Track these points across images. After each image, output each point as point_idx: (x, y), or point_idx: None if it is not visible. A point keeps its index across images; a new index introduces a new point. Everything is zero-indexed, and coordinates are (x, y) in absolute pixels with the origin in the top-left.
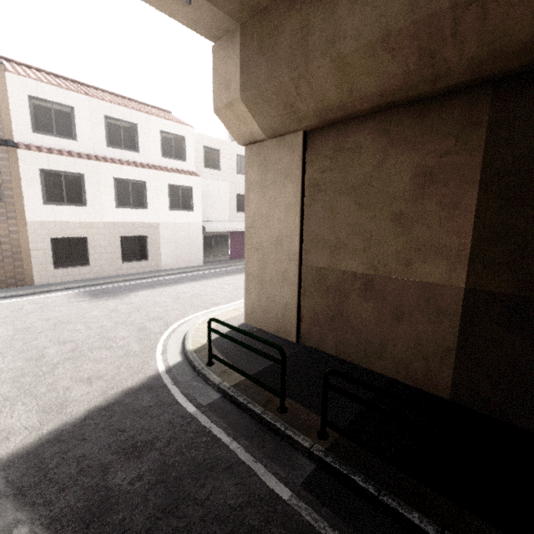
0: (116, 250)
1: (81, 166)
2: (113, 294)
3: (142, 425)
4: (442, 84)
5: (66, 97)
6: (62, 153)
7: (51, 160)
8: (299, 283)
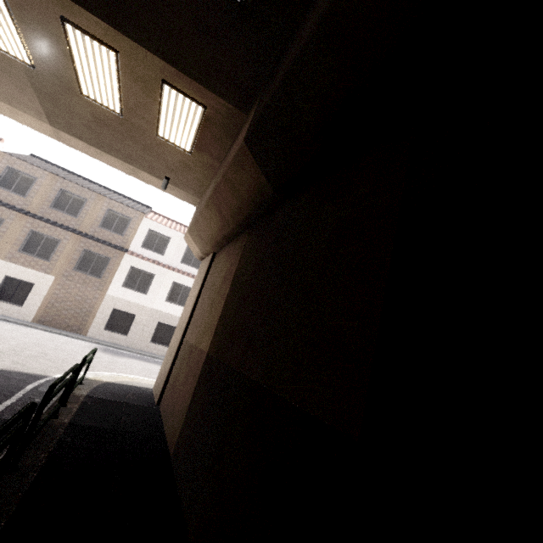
0: (150, 331)
1: (156, 270)
2: (117, 354)
3: None
4: (231, 227)
5: (169, 232)
6: (150, 260)
7: (140, 263)
8: (176, 352)
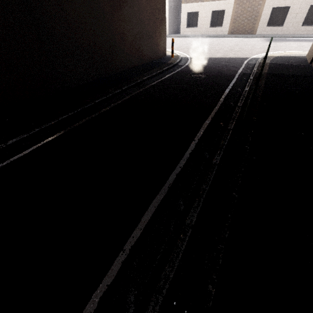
0: (302, 16)
1: None
2: (277, 41)
3: (233, 61)
4: None
5: None
6: None
7: None
8: None
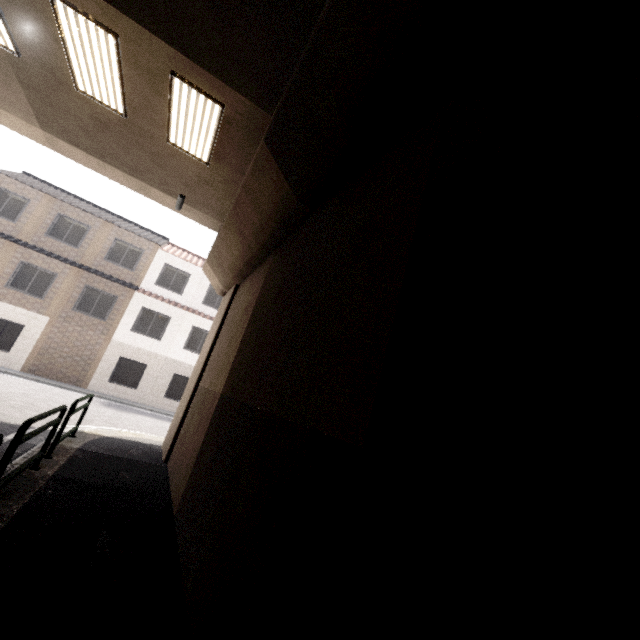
0: (165, 384)
1: (172, 312)
2: (122, 409)
3: None
4: (254, 250)
5: (189, 268)
6: (165, 300)
7: (154, 303)
8: (189, 401)
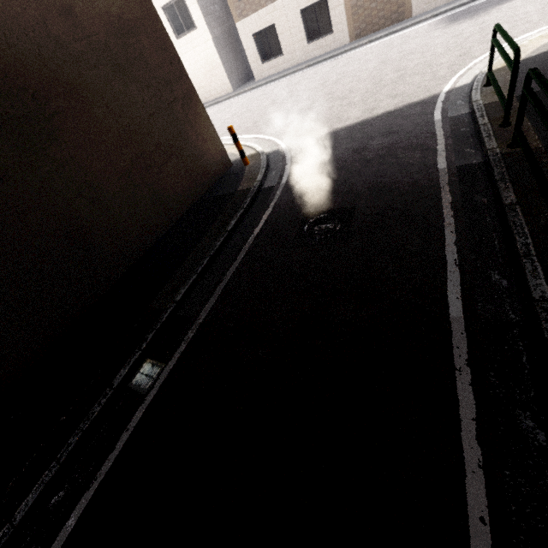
0: None
1: None
2: (473, 13)
3: (401, 124)
4: None
5: None
6: None
7: None
8: None
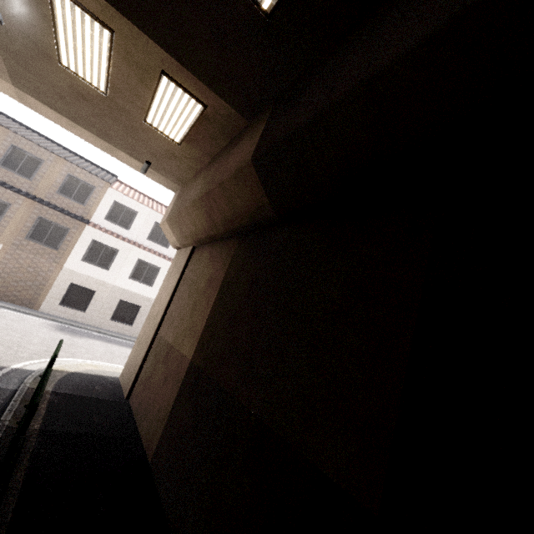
0: (111, 308)
1: (120, 245)
2: (75, 333)
3: None
4: (219, 231)
5: (137, 206)
6: (114, 234)
7: (103, 236)
8: (149, 347)
